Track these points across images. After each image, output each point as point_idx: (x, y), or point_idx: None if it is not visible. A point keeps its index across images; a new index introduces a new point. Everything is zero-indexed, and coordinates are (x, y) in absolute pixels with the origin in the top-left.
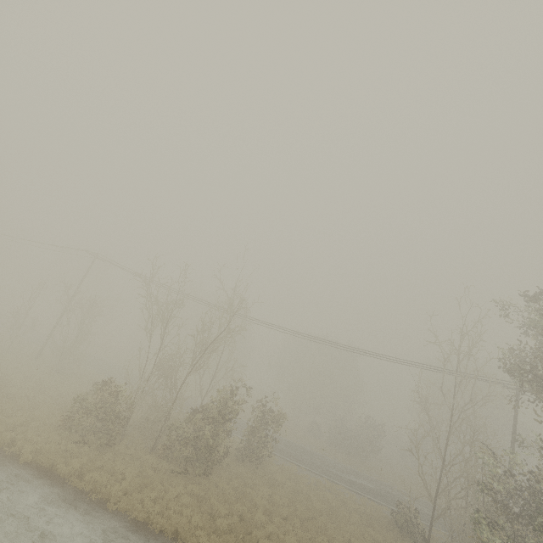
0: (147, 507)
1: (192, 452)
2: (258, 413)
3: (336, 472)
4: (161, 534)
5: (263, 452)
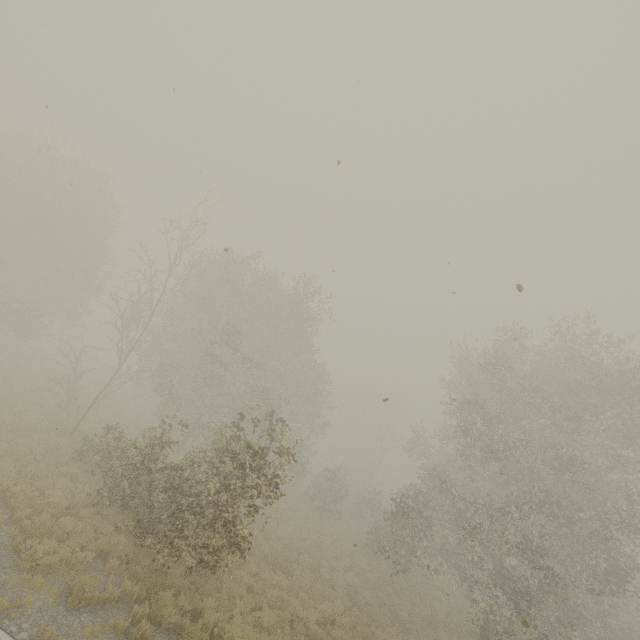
0: None
1: None
2: None
3: None
4: None
5: None
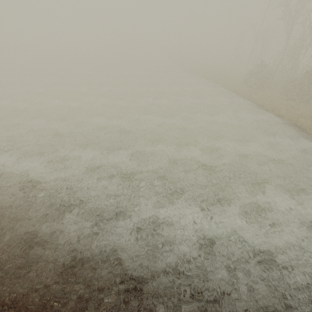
0: (265, 103)
1: (299, 92)
2: None
3: None
4: (266, 109)
5: None
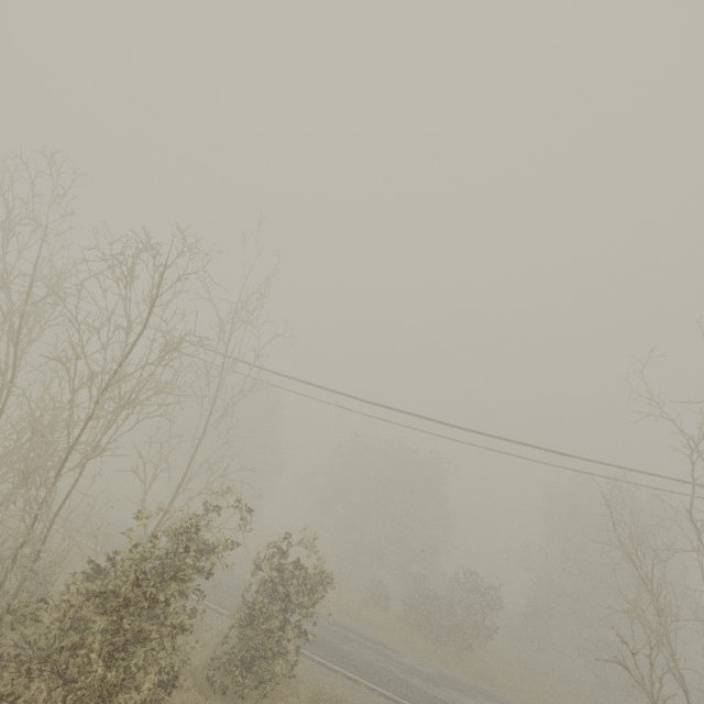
0: None
1: (51, 696)
2: (268, 572)
3: (424, 687)
4: None
5: (274, 666)
